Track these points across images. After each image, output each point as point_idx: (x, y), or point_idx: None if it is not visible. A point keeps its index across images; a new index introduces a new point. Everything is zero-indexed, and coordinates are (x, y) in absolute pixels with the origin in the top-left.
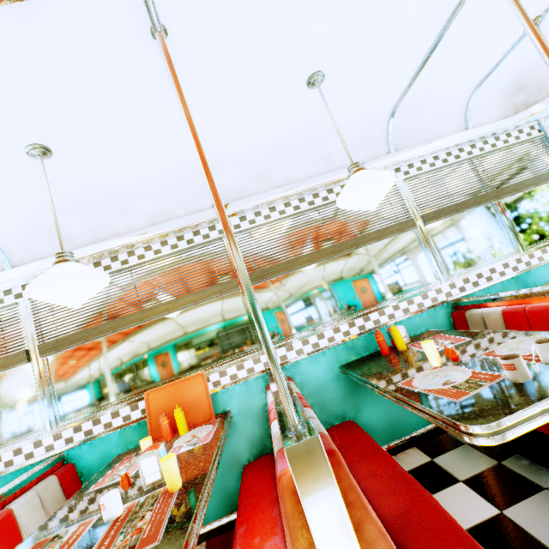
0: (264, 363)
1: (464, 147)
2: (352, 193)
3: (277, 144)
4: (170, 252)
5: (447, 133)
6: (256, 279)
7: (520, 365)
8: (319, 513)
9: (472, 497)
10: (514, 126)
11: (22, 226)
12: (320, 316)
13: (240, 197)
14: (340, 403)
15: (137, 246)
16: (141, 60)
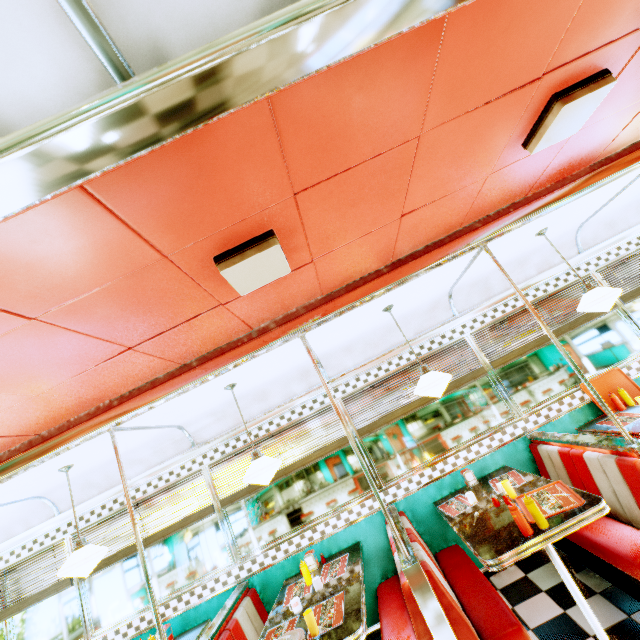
0: None
1: None
2: None
3: (627, 202)
4: (555, 290)
5: None
6: (628, 299)
7: None
8: None
9: None
10: None
11: (469, 285)
12: None
13: (596, 244)
14: None
15: (530, 289)
16: (635, 173)
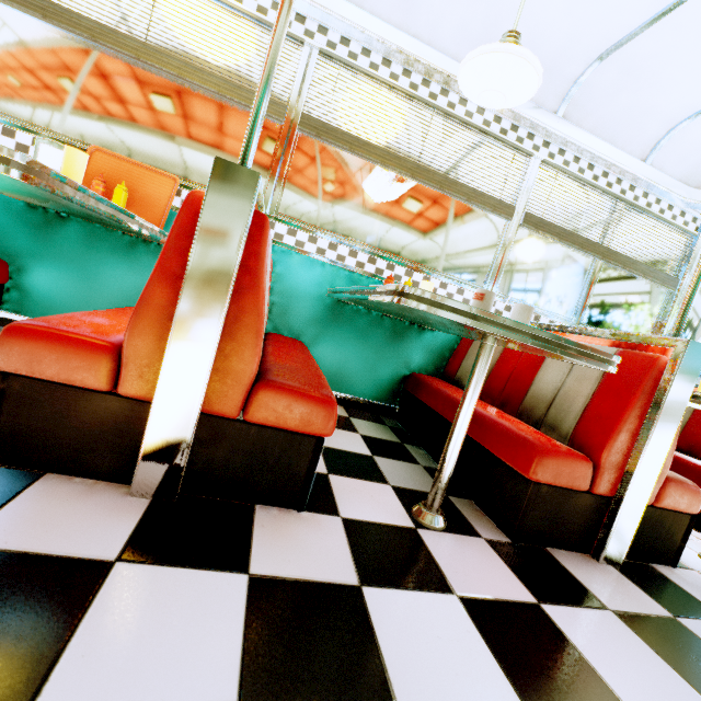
0: None
1: (624, 182)
2: (485, 57)
3: None
4: None
5: (624, 147)
6: (309, 127)
7: (488, 299)
8: (211, 239)
9: (358, 442)
10: (683, 200)
11: None
12: (347, 228)
13: (361, 7)
14: (304, 323)
15: None
16: None
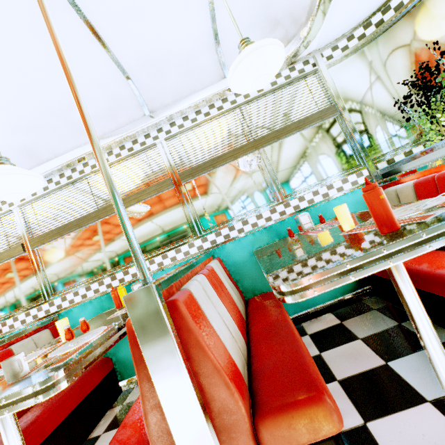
0: (45, 311)
1: (228, 97)
2: None
3: (23, 126)
4: None
5: (204, 85)
6: (35, 243)
7: None
8: None
9: None
10: None
11: None
12: (91, 271)
13: None
14: None
15: None
16: None
